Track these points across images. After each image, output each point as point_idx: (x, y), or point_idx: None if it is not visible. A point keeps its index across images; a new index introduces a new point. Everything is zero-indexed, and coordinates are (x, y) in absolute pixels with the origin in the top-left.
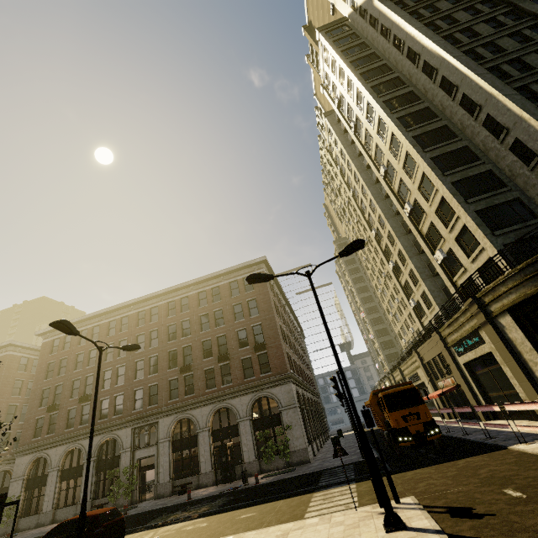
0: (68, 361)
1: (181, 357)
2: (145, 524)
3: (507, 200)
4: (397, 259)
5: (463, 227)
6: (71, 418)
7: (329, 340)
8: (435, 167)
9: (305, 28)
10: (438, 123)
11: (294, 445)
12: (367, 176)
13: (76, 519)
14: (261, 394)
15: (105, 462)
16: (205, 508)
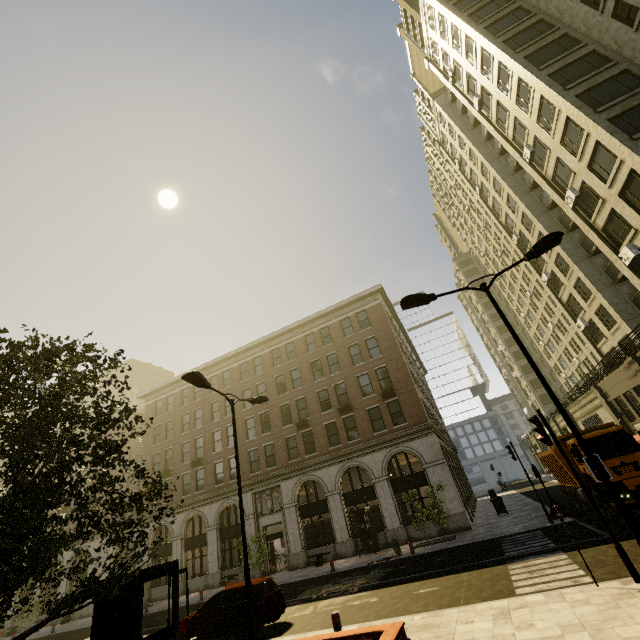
0: (174, 424)
1: (295, 412)
2: (295, 598)
3: None
4: (554, 268)
5: None
6: (186, 484)
7: (534, 367)
8: (616, 131)
9: None
10: (613, 70)
11: (448, 508)
12: (501, 166)
13: (233, 589)
14: (397, 449)
15: (228, 530)
16: (361, 580)
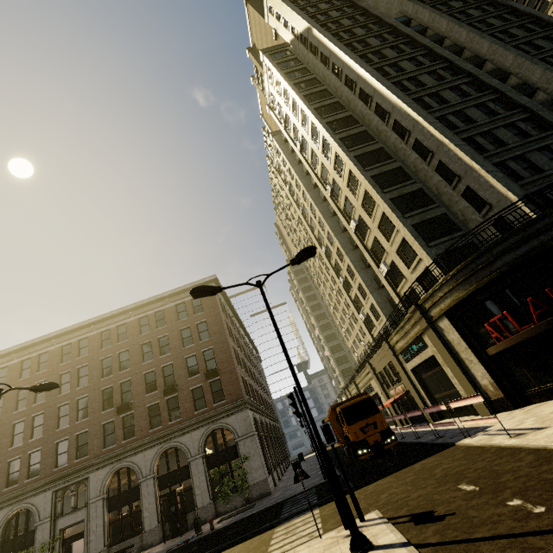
0: None
1: (118, 395)
2: None
3: (436, 215)
4: (346, 274)
5: (402, 240)
6: None
7: (284, 352)
8: (375, 185)
9: (249, 50)
10: (375, 146)
11: (253, 477)
12: (315, 195)
13: None
14: (214, 426)
15: (13, 543)
16: None
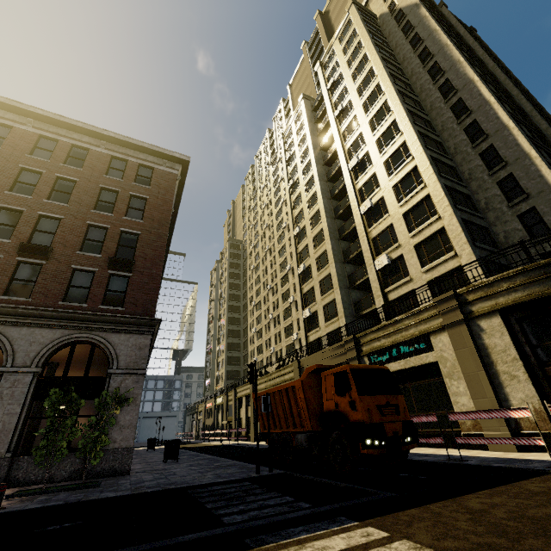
0: None
1: None
2: None
3: (481, 224)
4: (313, 263)
5: (435, 233)
6: None
7: None
8: (433, 164)
9: (320, 13)
10: (436, 137)
11: (111, 438)
12: (322, 171)
13: None
14: (84, 336)
15: None
16: None
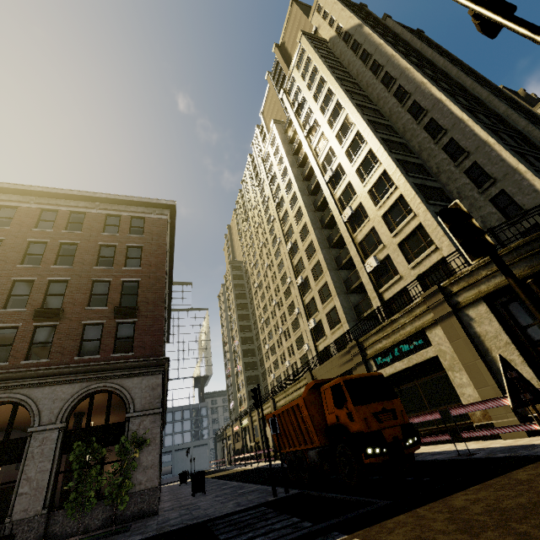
0: None
1: None
2: None
3: None
4: (309, 274)
5: (414, 230)
6: None
7: None
8: (400, 166)
9: (277, 45)
10: (400, 140)
11: (137, 480)
12: (302, 186)
13: None
14: (100, 386)
15: None
16: None
